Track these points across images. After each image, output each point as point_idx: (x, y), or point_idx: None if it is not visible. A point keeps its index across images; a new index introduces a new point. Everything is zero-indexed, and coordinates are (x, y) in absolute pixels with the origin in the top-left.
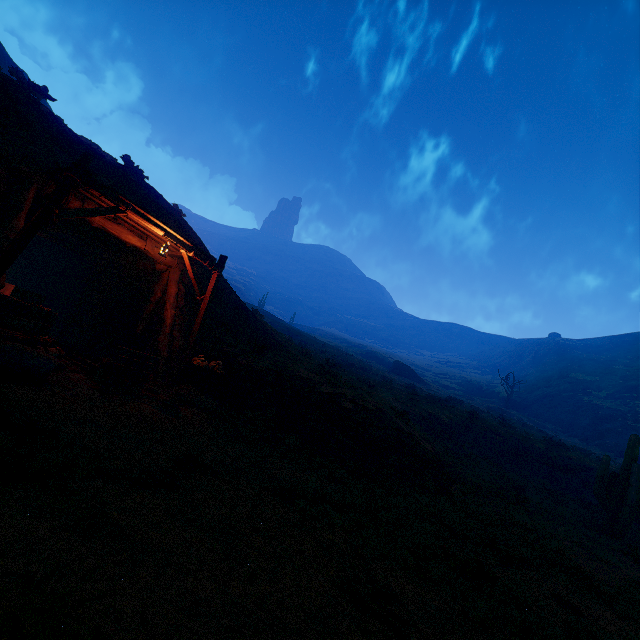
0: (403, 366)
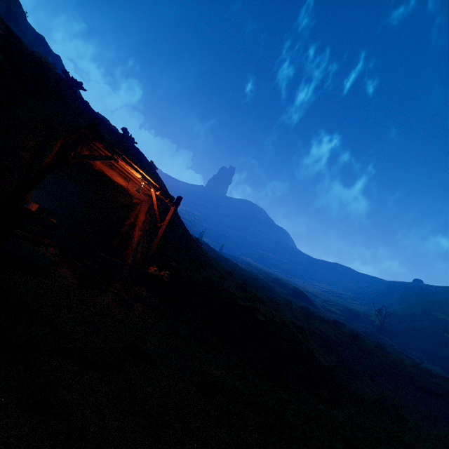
0: (299, 292)
